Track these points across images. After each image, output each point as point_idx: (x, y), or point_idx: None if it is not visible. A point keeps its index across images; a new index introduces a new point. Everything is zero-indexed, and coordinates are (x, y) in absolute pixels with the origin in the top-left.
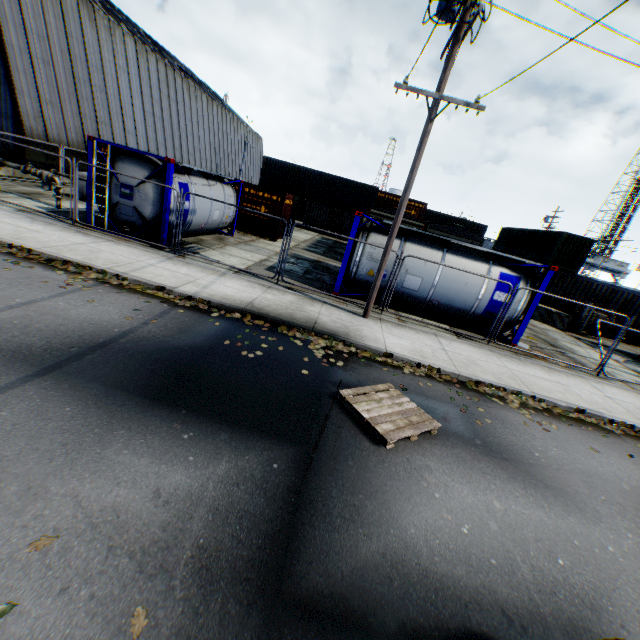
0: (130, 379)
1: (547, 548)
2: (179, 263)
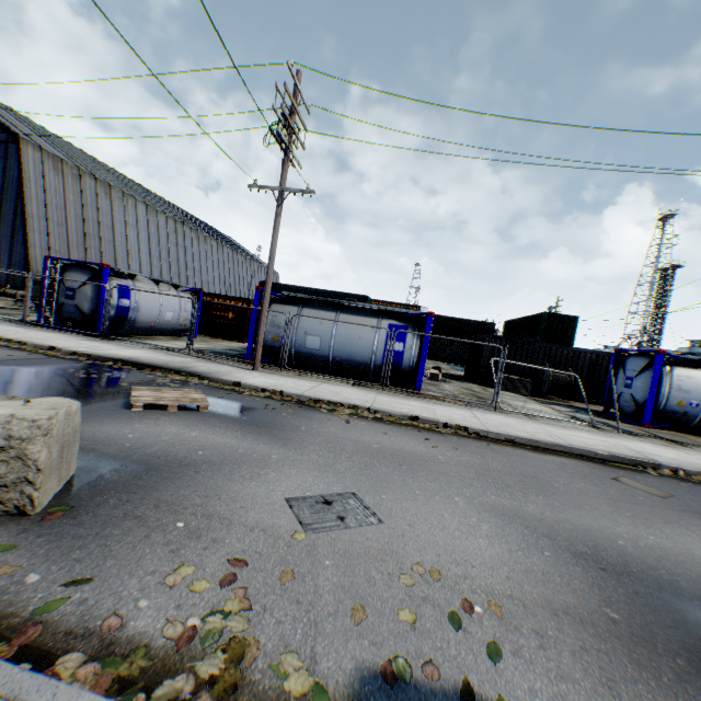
0: None
1: (201, 448)
2: (98, 342)
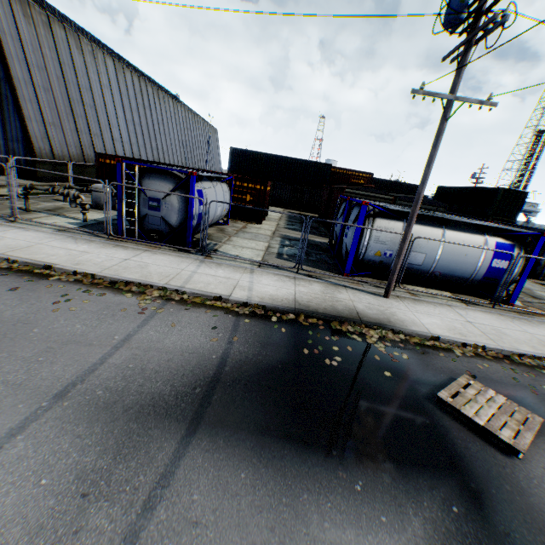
0: (264, 419)
1: None
2: (212, 265)
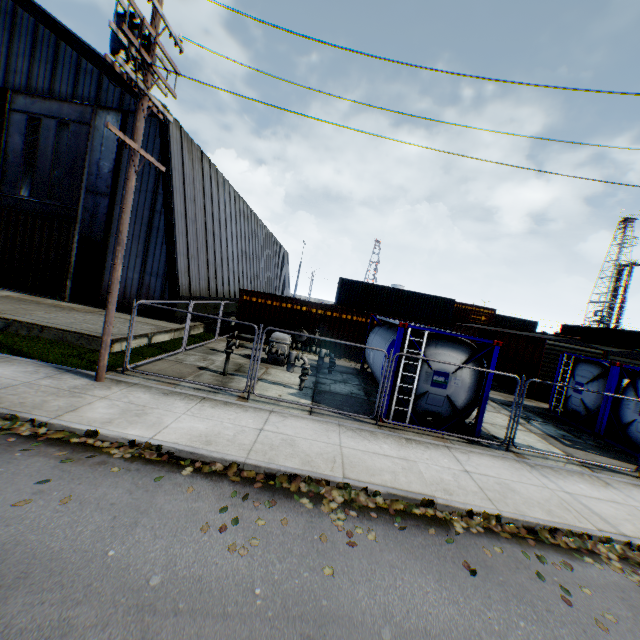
0: None
1: None
2: (551, 472)
